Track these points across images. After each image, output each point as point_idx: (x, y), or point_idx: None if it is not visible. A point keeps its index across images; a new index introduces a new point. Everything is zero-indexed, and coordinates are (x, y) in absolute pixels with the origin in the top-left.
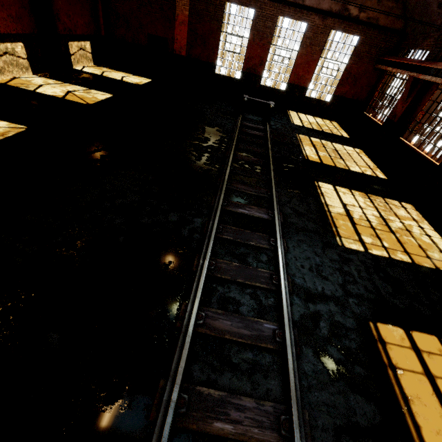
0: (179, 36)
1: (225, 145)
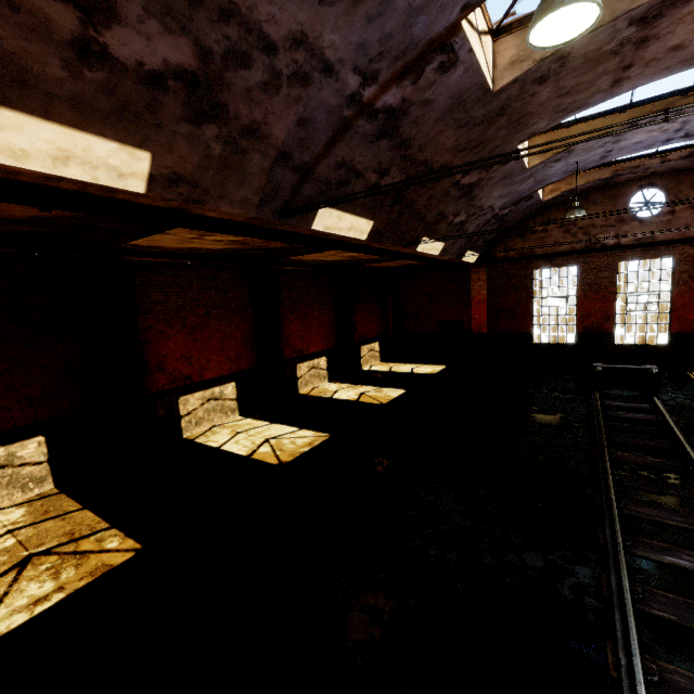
0: (476, 315)
1: (585, 439)
